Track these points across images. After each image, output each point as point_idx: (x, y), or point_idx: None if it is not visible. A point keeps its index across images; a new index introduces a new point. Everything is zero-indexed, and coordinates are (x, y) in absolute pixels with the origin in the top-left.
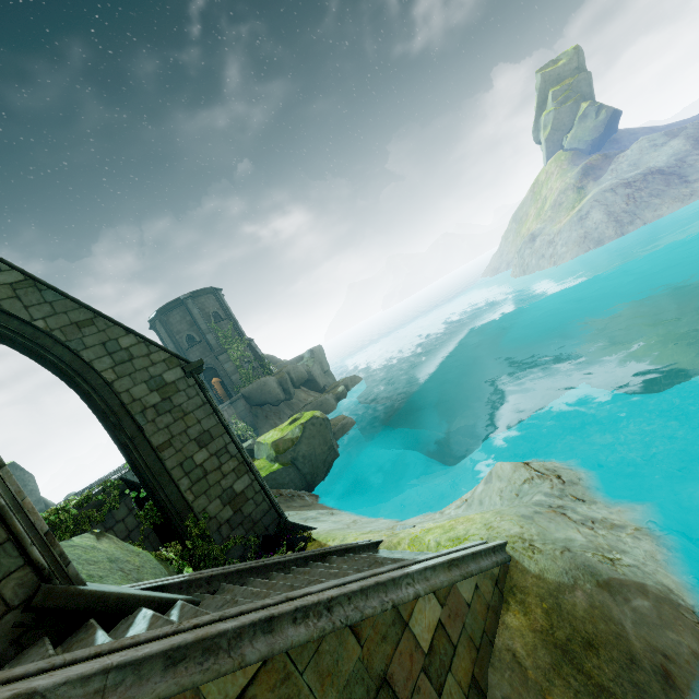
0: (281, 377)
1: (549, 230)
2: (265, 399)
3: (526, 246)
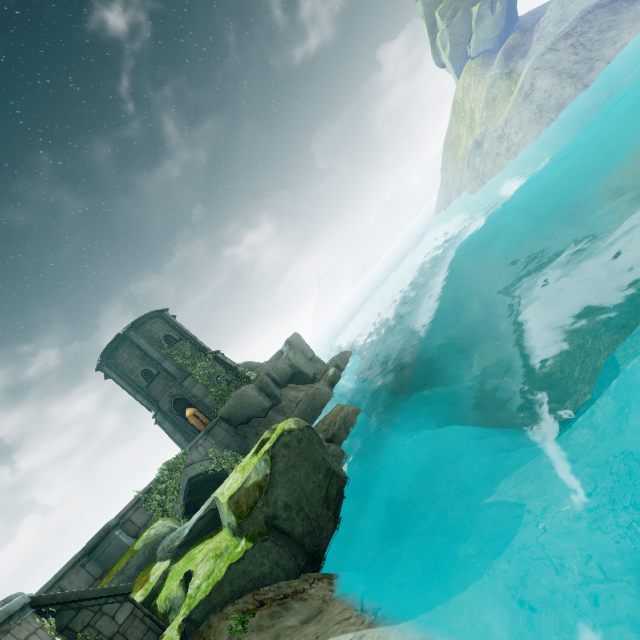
0: (259, 382)
1: (494, 127)
2: (248, 413)
3: (474, 155)
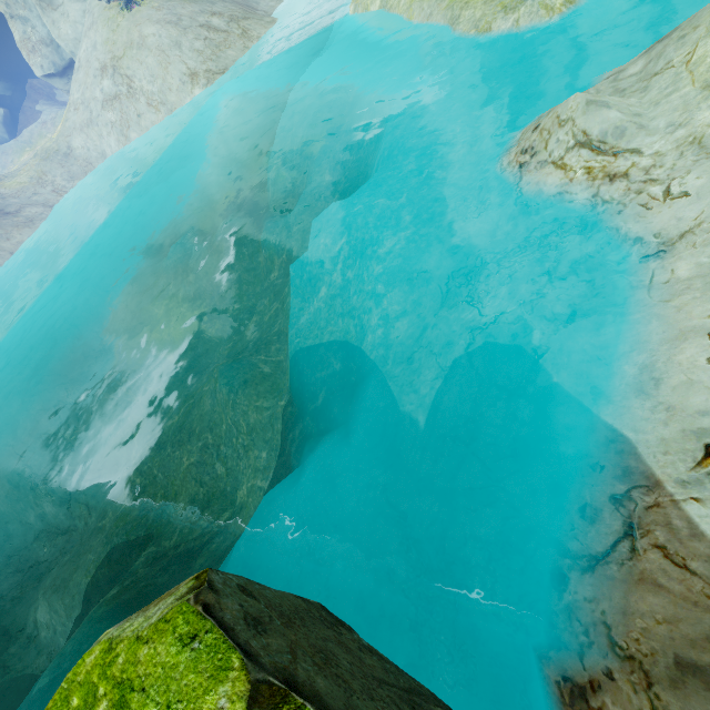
0: None
1: None
2: None
3: None
